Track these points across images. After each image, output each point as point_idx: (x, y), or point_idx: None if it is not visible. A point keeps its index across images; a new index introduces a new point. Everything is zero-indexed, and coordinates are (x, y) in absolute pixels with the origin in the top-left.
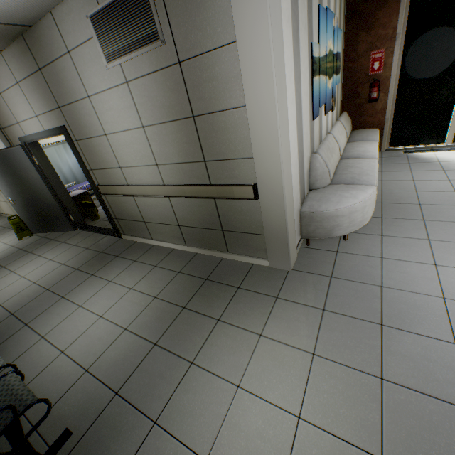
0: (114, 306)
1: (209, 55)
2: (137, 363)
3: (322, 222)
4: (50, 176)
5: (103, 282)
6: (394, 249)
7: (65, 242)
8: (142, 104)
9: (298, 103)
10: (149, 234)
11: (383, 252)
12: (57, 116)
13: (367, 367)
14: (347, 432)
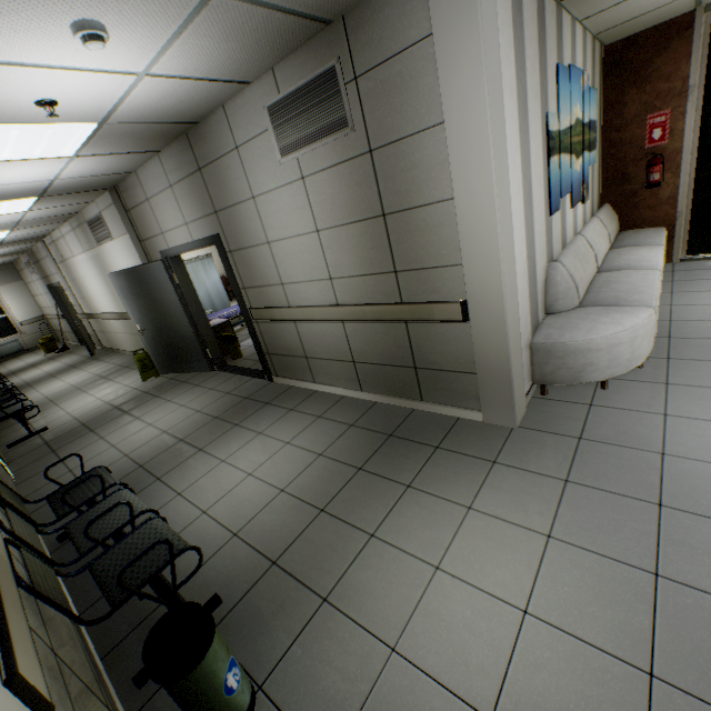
0: (266, 462)
1: (408, 140)
2: (299, 531)
3: (565, 359)
4: (190, 299)
5: (251, 434)
6: (688, 404)
7: (199, 385)
8: (319, 203)
9: (527, 192)
10: (311, 375)
11: (668, 407)
12: (212, 222)
13: (633, 558)
14: (597, 636)
